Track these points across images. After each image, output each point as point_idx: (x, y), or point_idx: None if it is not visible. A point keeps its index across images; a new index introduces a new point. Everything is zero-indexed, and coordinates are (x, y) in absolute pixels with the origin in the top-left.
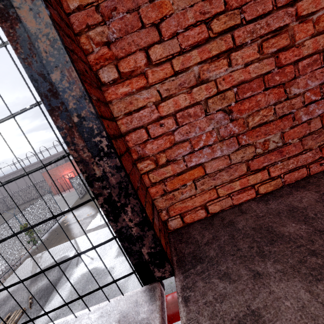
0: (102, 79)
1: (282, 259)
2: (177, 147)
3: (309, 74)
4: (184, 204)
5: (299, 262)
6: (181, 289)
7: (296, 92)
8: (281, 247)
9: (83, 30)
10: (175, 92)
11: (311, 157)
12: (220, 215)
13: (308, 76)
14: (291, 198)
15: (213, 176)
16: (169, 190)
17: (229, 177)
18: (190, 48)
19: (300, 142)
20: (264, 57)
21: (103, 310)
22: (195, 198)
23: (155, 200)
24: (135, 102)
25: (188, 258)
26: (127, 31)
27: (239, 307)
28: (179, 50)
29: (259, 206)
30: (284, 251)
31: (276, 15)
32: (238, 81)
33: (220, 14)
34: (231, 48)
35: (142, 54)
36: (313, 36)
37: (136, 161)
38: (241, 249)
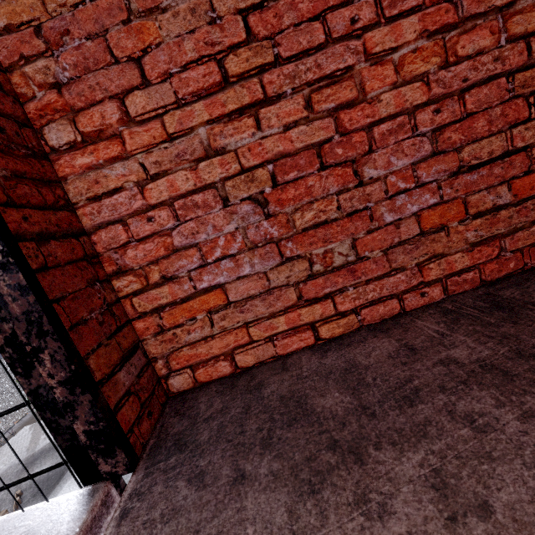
0: (49, 142)
1: (288, 453)
2: (179, 256)
3: (393, 147)
4: (195, 350)
5: (306, 459)
6: (129, 495)
7: (374, 175)
8: (298, 432)
9: (17, 64)
10: (172, 167)
11: (405, 282)
12: (253, 372)
13: (391, 149)
14: (359, 349)
15: (242, 306)
16: (169, 326)
17: (269, 310)
18: (193, 98)
19: (385, 255)
20: (316, 118)
21: (7, 525)
22: (212, 341)
23: (145, 341)
24: (106, 181)
25: (168, 443)
26: (89, 68)
27: (185, 532)
28: (176, 101)
29: (311, 360)
30: (298, 440)
31: (332, 51)
32: (275, 153)
33: (240, 46)
34: (261, 101)
35: (114, 104)
36: (395, 86)
37: (111, 277)
38: (245, 431)
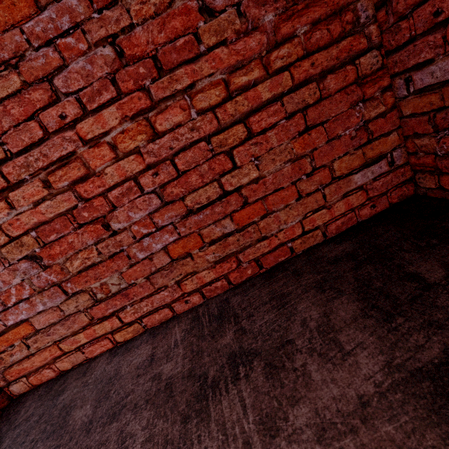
0: None
1: None
2: None
3: (130, 204)
4: (22, 365)
5: None
6: None
7: (122, 226)
8: (46, 446)
9: None
10: None
11: (171, 295)
12: (68, 375)
13: (129, 206)
14: (130, 356)
15: (48, 331)
16: None
17: (71, 330)
18: None
19: (150, 280)
20: (59, 192)
21: None
22: (34, 357)
23: None
24: None
25: None
26: None
27: None
28: None
29: (102, 365)
30: None
31: (54, 141)
32: (34, 222)
33: None
34: (8, 186)
35: None
36: (117, 160)
37: None
38: (25, 442)
